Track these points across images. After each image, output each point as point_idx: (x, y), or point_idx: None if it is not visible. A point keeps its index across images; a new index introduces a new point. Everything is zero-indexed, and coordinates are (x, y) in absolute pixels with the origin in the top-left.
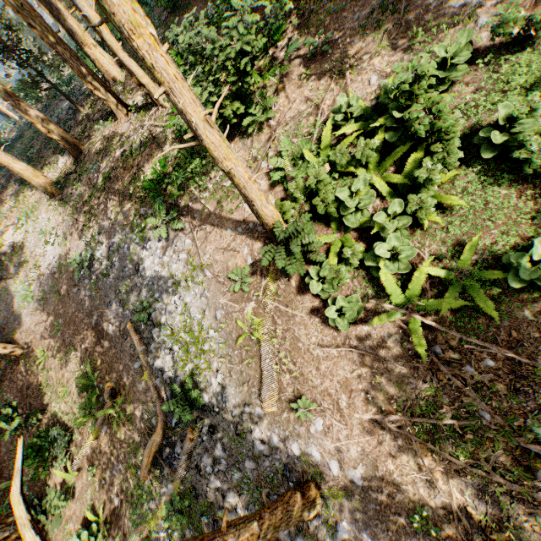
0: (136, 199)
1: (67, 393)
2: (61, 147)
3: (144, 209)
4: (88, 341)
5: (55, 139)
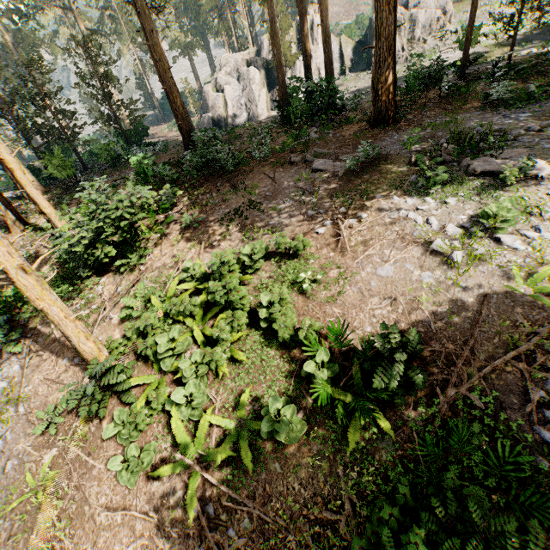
0: None
1: None
2: None
3: None
4: None
5: None
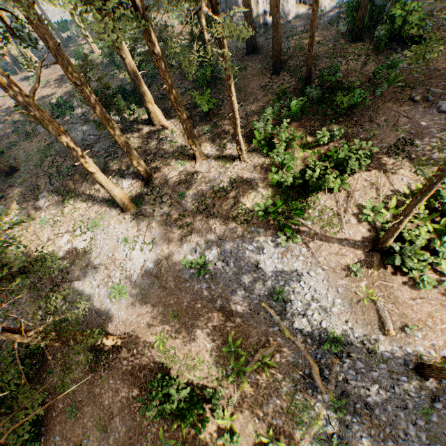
0: (241, 220)
1: (204, 362)
2: (114, 170)
3: (254, 228)
4: (215, 321)
5: (140, 170)
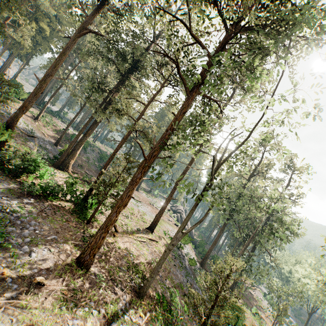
0: None
1: None
2: None
3: None
4: None
5: None
